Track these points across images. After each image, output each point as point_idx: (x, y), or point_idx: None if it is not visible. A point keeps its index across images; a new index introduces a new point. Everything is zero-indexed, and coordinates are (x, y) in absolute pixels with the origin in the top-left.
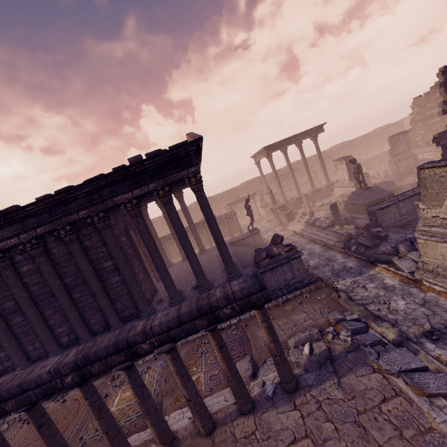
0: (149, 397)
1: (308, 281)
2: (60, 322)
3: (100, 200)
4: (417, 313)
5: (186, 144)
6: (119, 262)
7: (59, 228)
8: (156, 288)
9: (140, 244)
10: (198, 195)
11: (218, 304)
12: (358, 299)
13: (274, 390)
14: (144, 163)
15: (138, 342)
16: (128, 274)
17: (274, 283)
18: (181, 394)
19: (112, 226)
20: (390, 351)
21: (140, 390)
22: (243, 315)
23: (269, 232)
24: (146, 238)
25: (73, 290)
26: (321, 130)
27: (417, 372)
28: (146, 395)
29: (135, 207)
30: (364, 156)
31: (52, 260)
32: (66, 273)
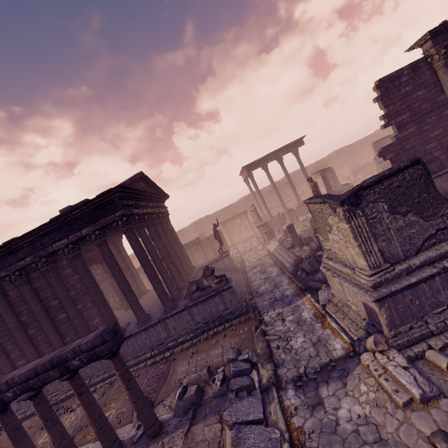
0: (23, 438)
1: (239, 312)
2: (20, 355)
3: (42, 248)
4: (304, 354)
5: (106, 193)
6: (63, 301)
7: (10, 274)
8: (120, 317)
9: (107, 276)
10: (127, 235)
11: (68, 357)
12: (270, 334)
13: (142, 434)
14: (72, 213)
15: (3, 391)
16: (71, 311)
17: (207, 315)
18: (89, 431)
19: (64, 266)
20: (243, 399)
21: (12, 433)
22: (177, 348)
23: (252, 251)
24: (84, 278)
25: (29, 327)
26: (301, 143)
27: (250, 425)
28: (19, 437)
29: (71, 251)
30: (366, 159)
31: (9, 301)
32: (21, 312)
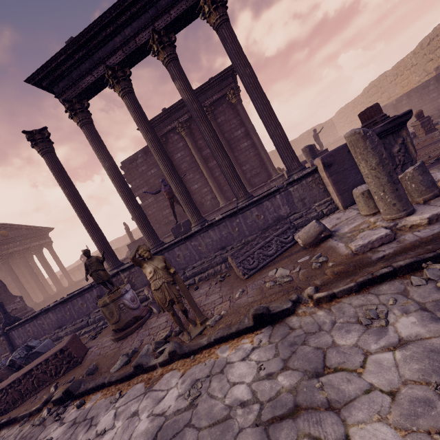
0: None
1: None
2: None
3: None
4: None
5: None
6: None
7: None
8: None
9: None
10: None
11: None
12: None
13: None
14: None
15: None
16: None
17: None
18: None
19: None
20: None
21: None
22: None
23: None
24: None
25: None
26: None
27: None
28: None
29: None
30: None
31: None
32: None
